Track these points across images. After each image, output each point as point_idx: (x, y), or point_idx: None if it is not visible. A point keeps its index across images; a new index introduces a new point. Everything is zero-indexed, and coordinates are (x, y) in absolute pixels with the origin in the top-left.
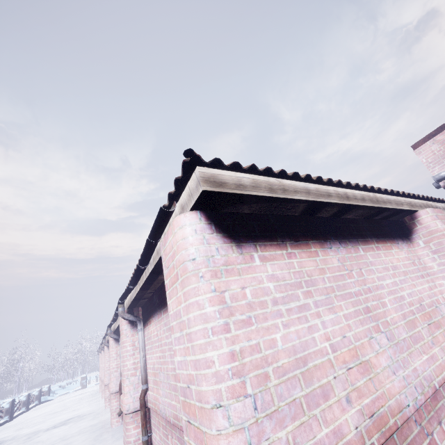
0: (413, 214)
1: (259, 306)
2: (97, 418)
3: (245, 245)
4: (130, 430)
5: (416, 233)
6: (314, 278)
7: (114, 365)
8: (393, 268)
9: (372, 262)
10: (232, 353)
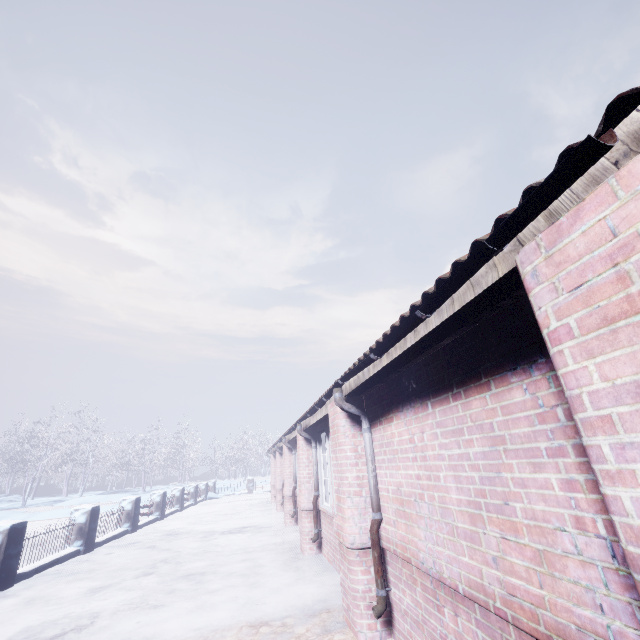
0: None
1: None
2: (279, 536)
3: None
4: (356, 573)
5: None
6: None
7: (305, 473)
8: None
9: None
10: None
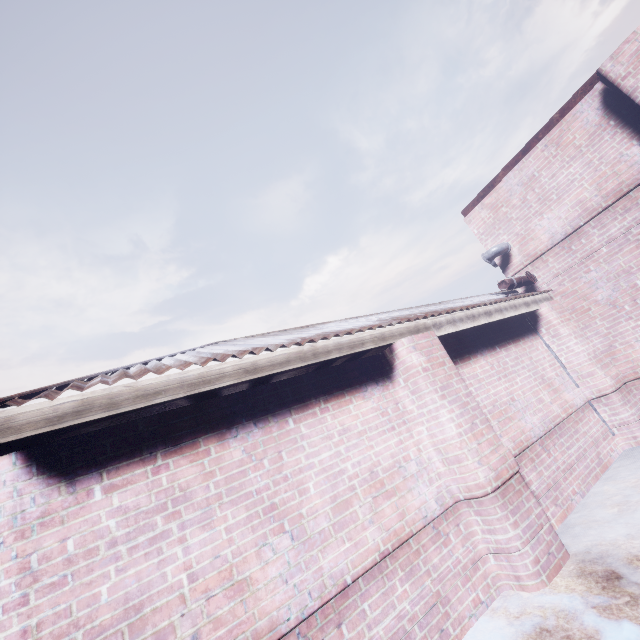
0: (391, 346)
1: (83, 558)
2: None
3: (84, 479)
4: None
5: (396, 370)
6: (191, 490)
7: None
8: (343, 431)
9: (305, 435)
10: (25, 630)
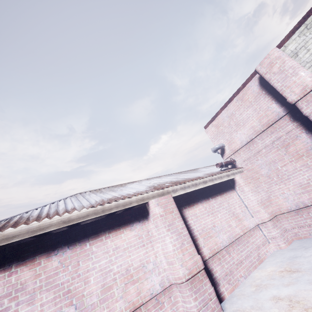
0: (148, 203)
1: None
2: None
3: None
4: None
5: (150, 214)
6: (27, 284)
7: None
8: (115, 248)
9: (94, 251)
10: None
